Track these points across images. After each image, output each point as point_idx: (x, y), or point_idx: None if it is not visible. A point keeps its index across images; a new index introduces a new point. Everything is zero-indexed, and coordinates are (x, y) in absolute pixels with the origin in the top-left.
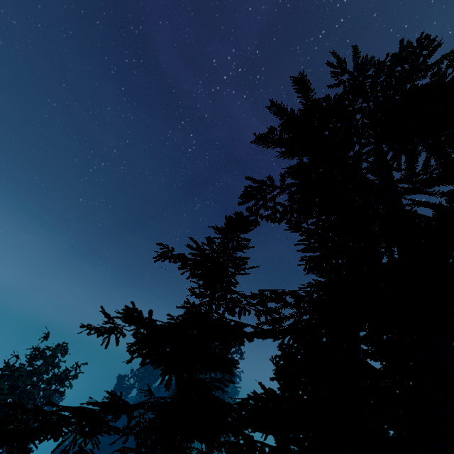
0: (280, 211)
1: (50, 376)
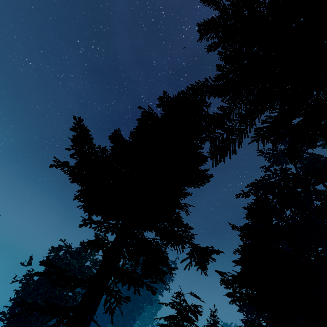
0: (261, 193)
1: (93, 260)
